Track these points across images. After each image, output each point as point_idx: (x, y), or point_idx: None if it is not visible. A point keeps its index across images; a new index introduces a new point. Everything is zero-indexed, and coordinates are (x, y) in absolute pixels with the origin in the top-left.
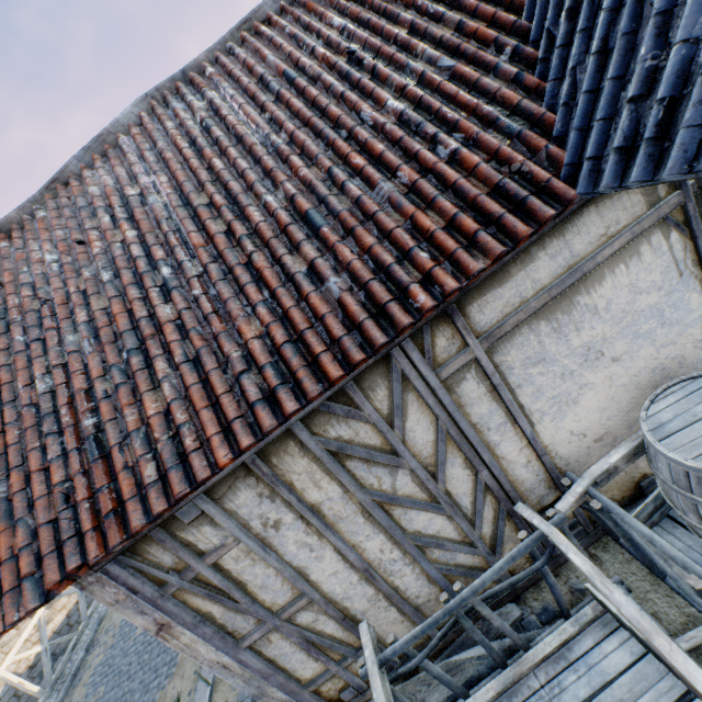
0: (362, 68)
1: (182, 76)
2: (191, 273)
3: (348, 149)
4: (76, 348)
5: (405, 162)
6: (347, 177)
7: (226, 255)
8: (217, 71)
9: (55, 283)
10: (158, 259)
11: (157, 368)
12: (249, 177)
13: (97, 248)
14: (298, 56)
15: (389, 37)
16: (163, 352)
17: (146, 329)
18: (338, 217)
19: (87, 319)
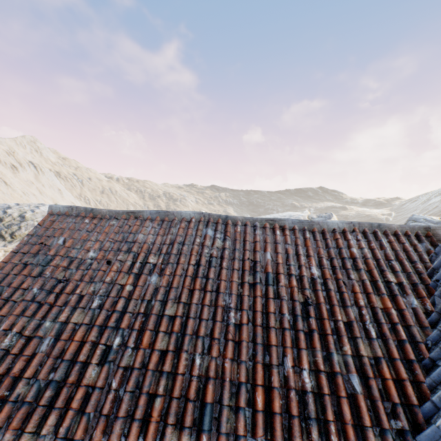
0: (307, 318)
1: (225, 218)
2: (124, 362)
3: (260, 380)
4: (43, 334)
5: (284, 438)
6: (245, 402)
7: (148, 375)
8: (241, 230)
9: (78, 274)
10: (122, 326)
11: (49, 420)
12: (201, 328)
13: (110, 277)
14: (281, 271)
15: (334, 314)
16: (64, 405)
17: (73, 375)
18: (218, 434)
19: (64, 320)
